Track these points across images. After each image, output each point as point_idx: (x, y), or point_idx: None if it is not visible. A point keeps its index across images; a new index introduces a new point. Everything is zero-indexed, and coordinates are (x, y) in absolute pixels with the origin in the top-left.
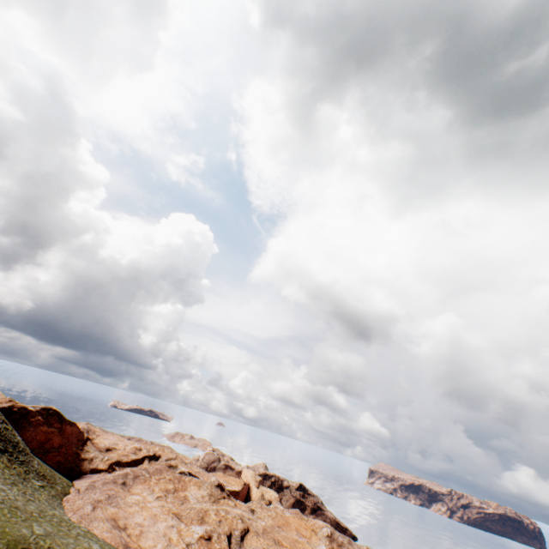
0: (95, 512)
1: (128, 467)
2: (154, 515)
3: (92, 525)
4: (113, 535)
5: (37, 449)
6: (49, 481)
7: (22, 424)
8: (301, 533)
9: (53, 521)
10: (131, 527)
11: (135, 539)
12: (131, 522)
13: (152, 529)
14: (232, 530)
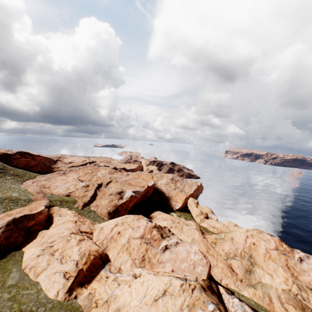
0: (33, 184)
1: None
2: (67, 182)
3: (29, 188)
4: (35, 190)
5: (25, 167)
6: (20, 177)
7: (10, 159)
8: (144, 180)
9: (3, 189)
10: (52, 187)
11: (51, 190)
12: (53, 185)
13: (62, 186)
14: (103, 182)
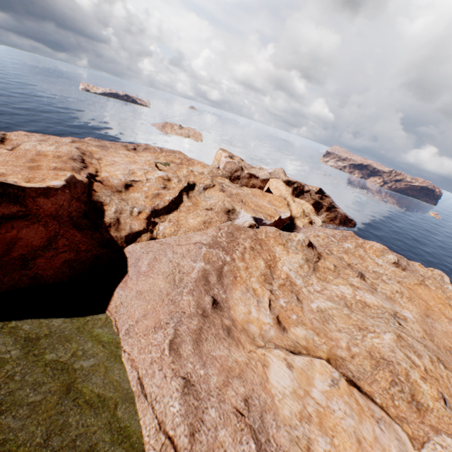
0: None
1: (169, 215)
2: (361, 450)
3: None
4: None
5: None
6: None
7: None
8: (449, 318)
9: None
10: None
11: None
12: None
13: None
14: None
